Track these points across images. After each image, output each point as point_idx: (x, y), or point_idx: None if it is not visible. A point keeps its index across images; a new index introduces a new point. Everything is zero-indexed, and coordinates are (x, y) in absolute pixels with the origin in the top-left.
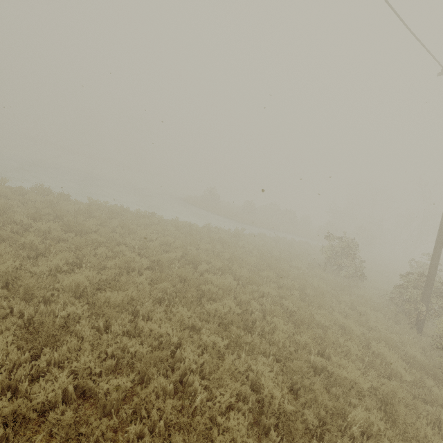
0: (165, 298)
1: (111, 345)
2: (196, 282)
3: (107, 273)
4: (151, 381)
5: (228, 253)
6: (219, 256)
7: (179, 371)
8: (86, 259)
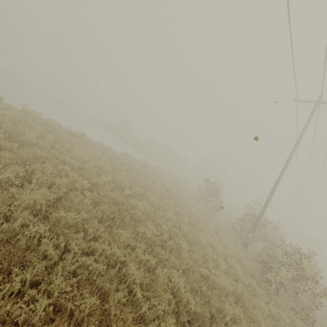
0: (103, 218)
1: (73, 263)
2: (127, 206)
3: (57, 192)
4: (107, 294)
5: (142, 181)
6: (135, 182)
7: (126, 284)
8: (34, 174)
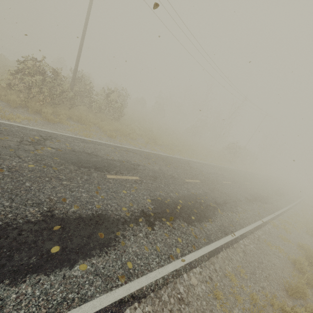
0: None
1: None
2: None
3: None
4: None
5: None
6: None
7: None
8: None
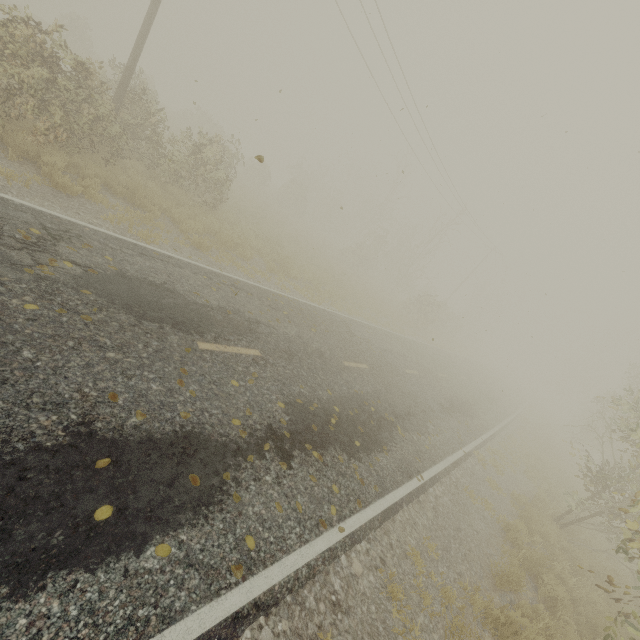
0: None
1: None
2: None
3: None
4: None
5: None
6: None
7: None
8: None
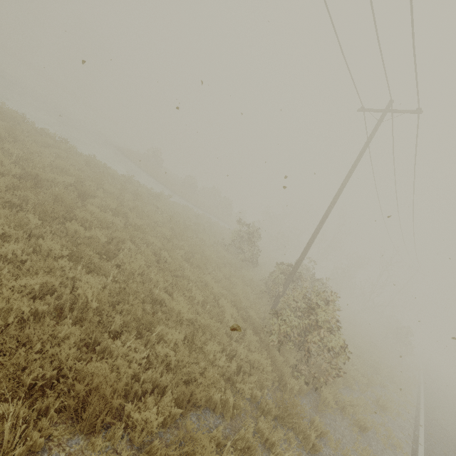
0: (22, 207)
1: None
2: (70, 205)
3: None
4: None
5: (133, 203)
6: (123, 203)
7: None
8: None
